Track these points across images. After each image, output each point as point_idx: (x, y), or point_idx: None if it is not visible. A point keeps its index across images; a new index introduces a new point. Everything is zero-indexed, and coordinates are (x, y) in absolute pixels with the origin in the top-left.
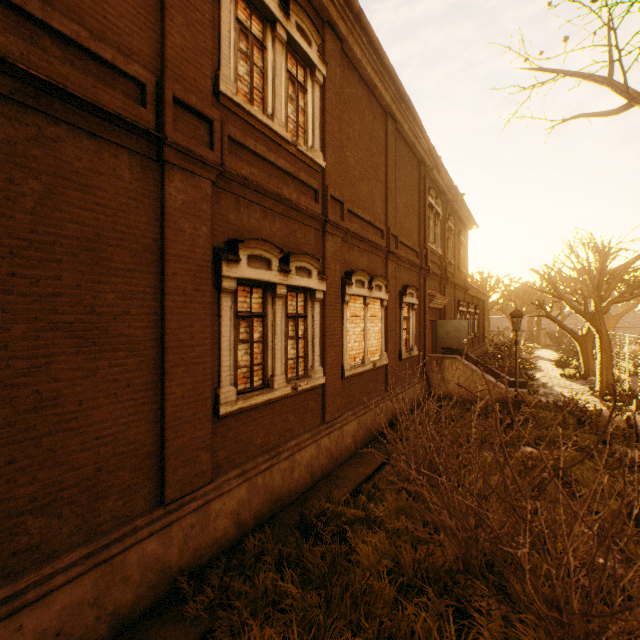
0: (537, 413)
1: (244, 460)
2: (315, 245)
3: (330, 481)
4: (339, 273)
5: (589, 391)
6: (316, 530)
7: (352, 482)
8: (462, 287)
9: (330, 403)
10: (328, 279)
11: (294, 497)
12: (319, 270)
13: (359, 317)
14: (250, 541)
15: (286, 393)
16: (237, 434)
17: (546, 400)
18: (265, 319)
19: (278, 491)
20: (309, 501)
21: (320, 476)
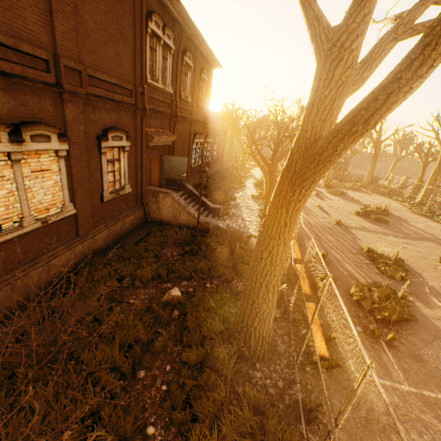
0: (210, 242)
1: None
2: None
3: None
4: None
5: (259, 212)
6: None
7: None
8: (201, 122)
9: None
10: None
11: None
12: None
13: (2, 177)
14: None
15: None
16: None
17: (221, 229)
18: None
19: None
20: None
21: None
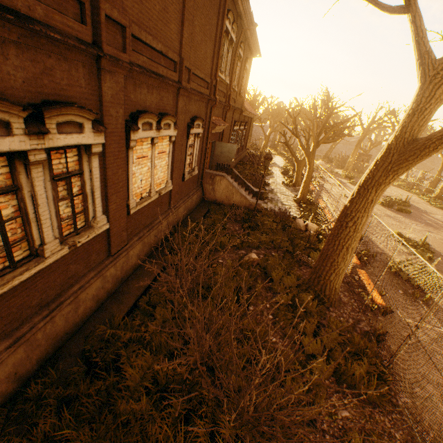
0: (264, 220)
1: (18, 325)
2: (87, 86)
3: (116, 299)
4: (122, 118)
5: (293, 198)
6: (96, 362)
7: (134, 297)
8: (239, 110)
9: (116, 240)
10: (108, 128)
11: (81, 324)
12: (96, 117)
13: (147, 157)
14: (33, 387)
15: (62, 255)
16: (2, 312)
17: (271, 210)
18: (18, 192)
19: (62, 331)
20: (95, 324)
21: (107, 297)
